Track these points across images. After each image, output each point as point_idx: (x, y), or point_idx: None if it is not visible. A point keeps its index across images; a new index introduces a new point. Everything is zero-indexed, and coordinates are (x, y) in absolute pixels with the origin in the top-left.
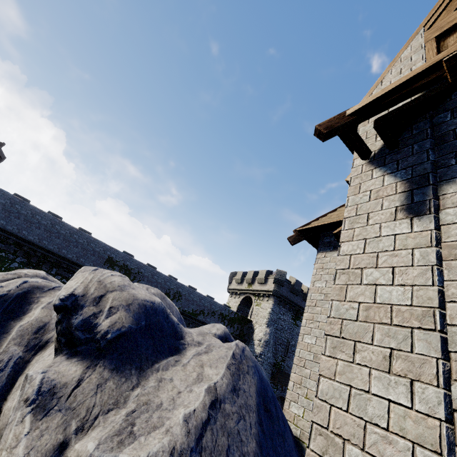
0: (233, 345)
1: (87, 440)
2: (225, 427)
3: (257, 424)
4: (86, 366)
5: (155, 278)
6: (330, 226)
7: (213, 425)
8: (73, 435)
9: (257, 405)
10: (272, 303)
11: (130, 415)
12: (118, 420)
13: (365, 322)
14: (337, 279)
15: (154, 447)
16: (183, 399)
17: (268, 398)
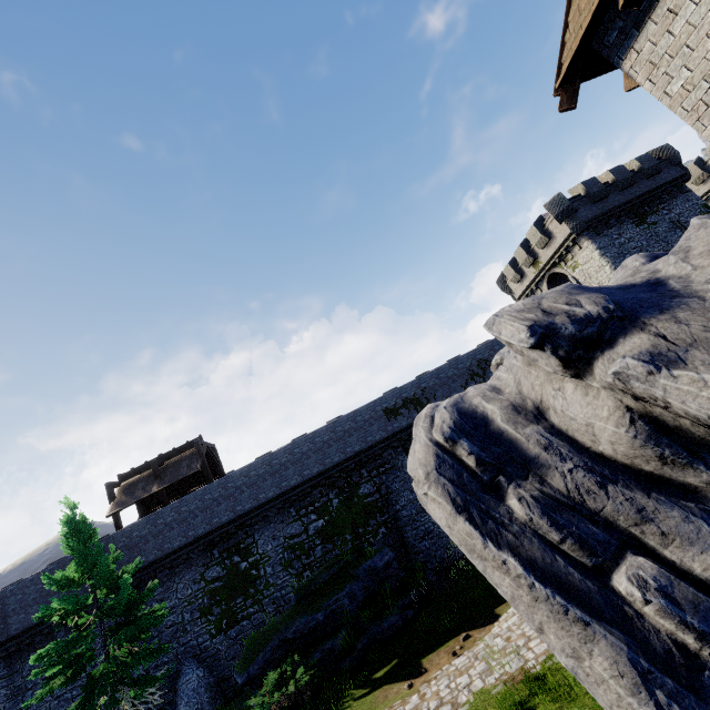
0: (700, 222)
1: None
2: None
3: None
4: (639, 331)
5: (442, 377)
6: (599, 12)
7: None
8: None
9: None
10: (590, 244)
11: None
12: None
13: None
14: None
15: None
16: None
17: None
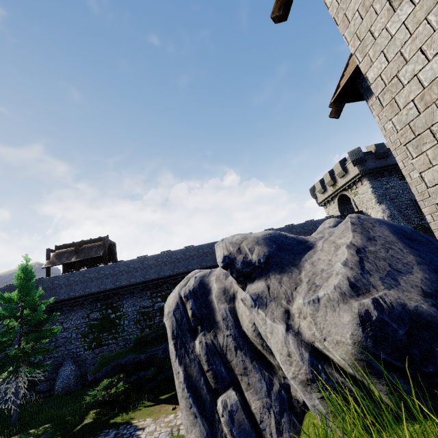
0: (347, 219)
1: (296, 302)
2: (378, 257)
3: (406, 247)
4: (264, 280)
5: None
6: (358, 69)
7: (367, 260)
8: (287, 305)
9: (398, 239)
10: (368, 183)
11: (309, 282)
12: (305, 287)
13: (426, 109)
14: (383, 102)
15: (335, 282)
16: (335, 260)
17: (408, 234)
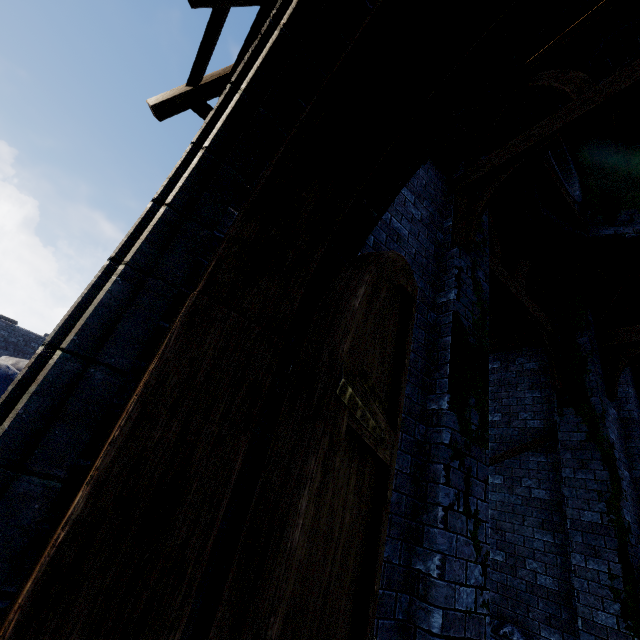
0: None
1: None
2: None
3: None
4: None
5: None
6: None
7: None
8: None
9: None
10: None
11: None
12: None
13: None
14: None
15: None
16: None
17: None
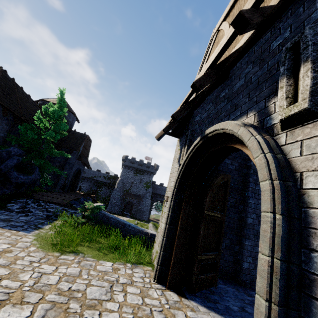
0: None
1: None
2: None
3: None
4: None
5: None
6: None
7: None
8: None
9: None
10: (122, 169)
11: None
12: None
13: None
14: None
15: None
16: None
17: None
